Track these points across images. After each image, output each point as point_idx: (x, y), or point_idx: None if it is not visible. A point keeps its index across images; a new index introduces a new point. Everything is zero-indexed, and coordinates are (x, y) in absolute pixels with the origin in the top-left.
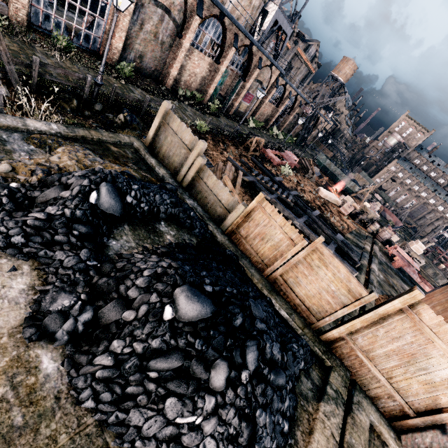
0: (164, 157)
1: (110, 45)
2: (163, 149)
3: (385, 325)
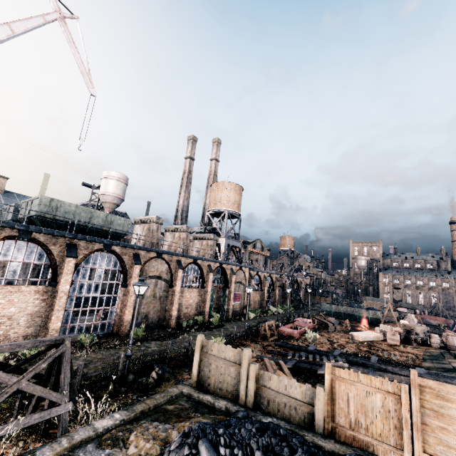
0: (216, 387)
1: (122, 321)
2: (211, 379)
3: None
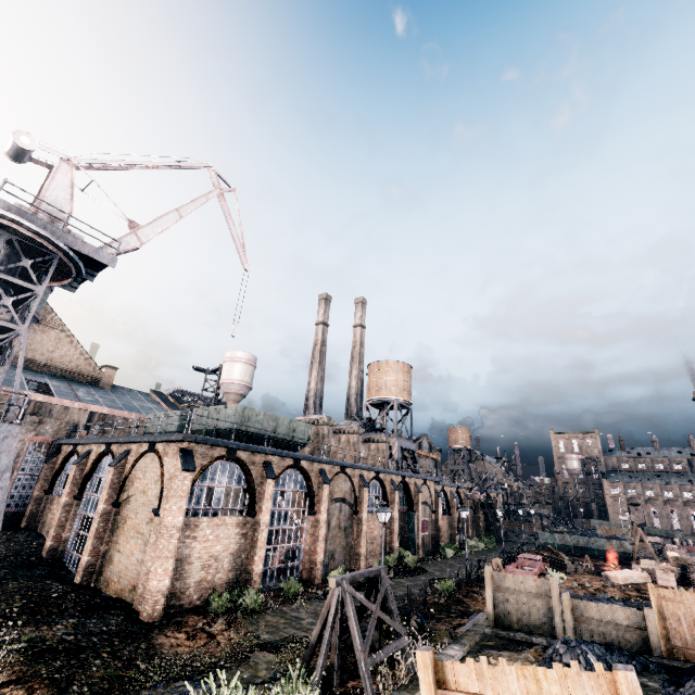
0: (521, 624)
1: (313, 562)
2: (512, 616)
3: None
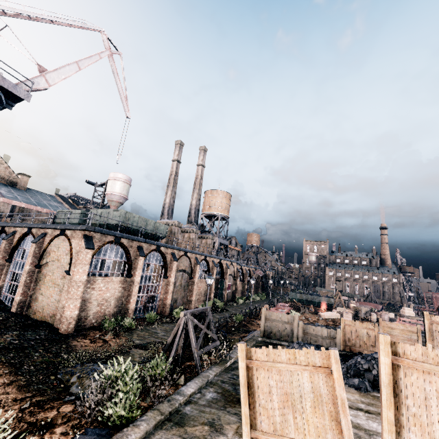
0: (276, 336)
1: (164, 304)
2: (273, 332)
3: (435, 334)
